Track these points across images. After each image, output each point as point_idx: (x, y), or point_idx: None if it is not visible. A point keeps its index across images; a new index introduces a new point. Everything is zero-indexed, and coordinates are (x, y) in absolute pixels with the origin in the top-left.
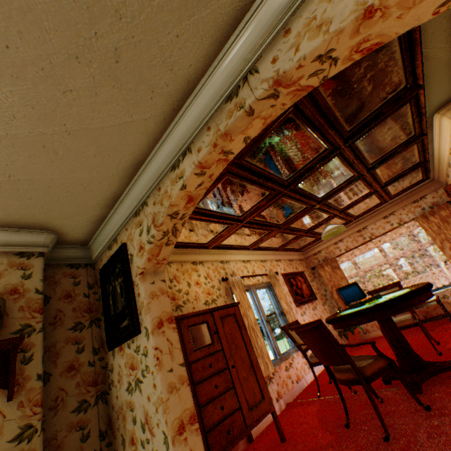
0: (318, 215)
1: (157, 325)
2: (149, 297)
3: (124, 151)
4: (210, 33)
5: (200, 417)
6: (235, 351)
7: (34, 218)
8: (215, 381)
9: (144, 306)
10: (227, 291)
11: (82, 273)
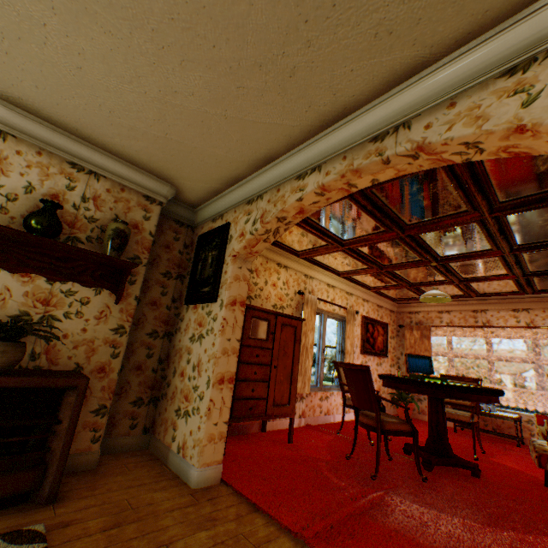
0: (431, 274)
1: (231, 302)
2: (233, 278)
3: (263, 145)
4: (383, 75)
5: (234, 386)
6: (282, 357)
7: (166, 171)
8: (256, 369)
9: (227, 284)
10: (298, 305)
11: (183, 232)
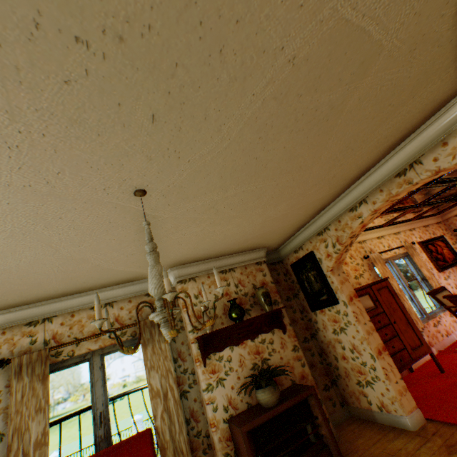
0: None
1: (349, 299)
2: (339, 283)
3: (318, 205)
4: (386, 148)
5: None
6: (392, 312)
7: (260, 244)
8: (383, 331)
9: (339, 289)
10: (369, 266)
11: (278, 267)
